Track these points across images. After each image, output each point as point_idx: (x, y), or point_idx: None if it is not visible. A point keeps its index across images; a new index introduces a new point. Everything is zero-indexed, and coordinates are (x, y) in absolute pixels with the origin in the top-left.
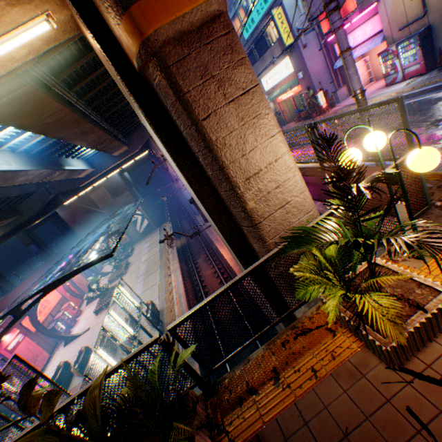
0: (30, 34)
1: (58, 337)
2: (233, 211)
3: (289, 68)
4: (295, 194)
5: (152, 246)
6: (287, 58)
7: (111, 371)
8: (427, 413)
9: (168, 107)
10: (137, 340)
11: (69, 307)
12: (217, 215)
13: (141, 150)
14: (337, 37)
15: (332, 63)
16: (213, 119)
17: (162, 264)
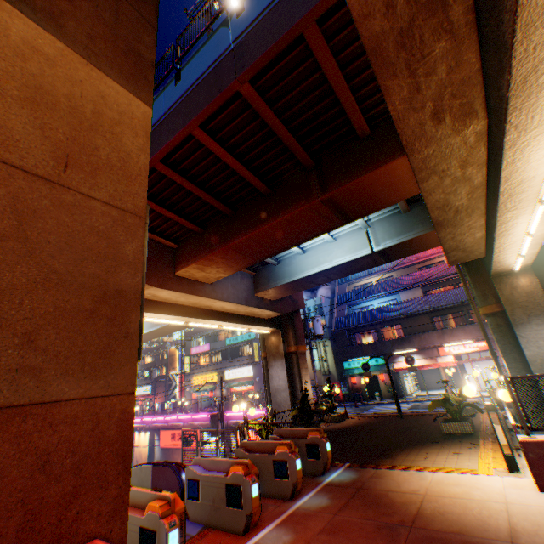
0: (266, 332)
1: None
2: (298, 393)
3: (251, 372)
4: (311, 396)
5: None
6: (252, 366)
7: (289, 409)
8: (344, 423)
9: (293, 361)
10: None
11: None
12: (291, 395)
13: None
14: (314, 367)
15: None
16: (302, 368)
17: None
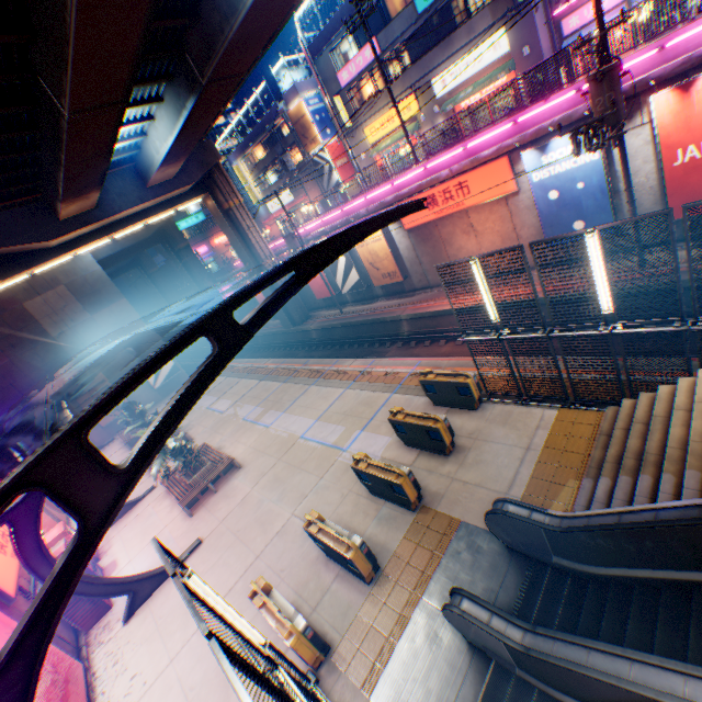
0: None
1: (105, 592)
2: None
3: (501, 47)
4: None
5: (219, 389)
6: (500, 32)
7: None
8: None
9: None
10: (622, 323)
11: (67, 537)
12: None
13: (193, 191)
14: None
15: (557, 45)
16: None
17: (311, 380)
